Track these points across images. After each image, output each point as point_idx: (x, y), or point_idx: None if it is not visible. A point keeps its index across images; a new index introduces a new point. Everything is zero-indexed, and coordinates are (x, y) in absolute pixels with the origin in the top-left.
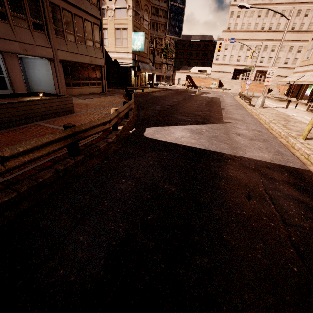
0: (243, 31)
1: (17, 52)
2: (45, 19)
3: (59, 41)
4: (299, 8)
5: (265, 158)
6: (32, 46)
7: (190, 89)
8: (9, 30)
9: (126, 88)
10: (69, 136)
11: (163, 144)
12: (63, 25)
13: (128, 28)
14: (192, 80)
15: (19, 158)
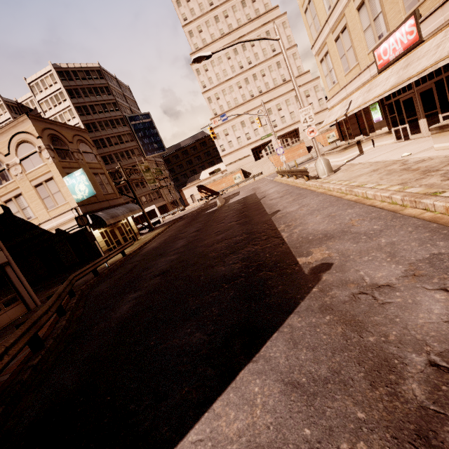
0: (233, 108)
1: None
2: None
3: None
4: (275, 61)
5: None
6: None
7: (210, 201)
8: None
9: (62, 282)
10: None
11: None
12: None
13: (55, 175)
14: (208, 188)
15: None
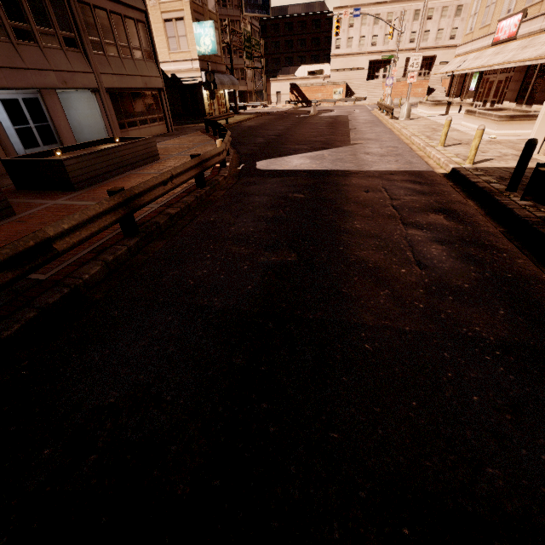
0: None
1: (56, 86)
2: (77, 29)
3: (100, 59)
4: None
5: (392, 168)
6: (70, 74)
7: (299, 108)
8: (40, 55)
9: (205, 119)
10: (199, 165)
11: (282, 172)
12: (99, 33)
13: (186, 17)
14: (302, 92)
15: (177, 179)
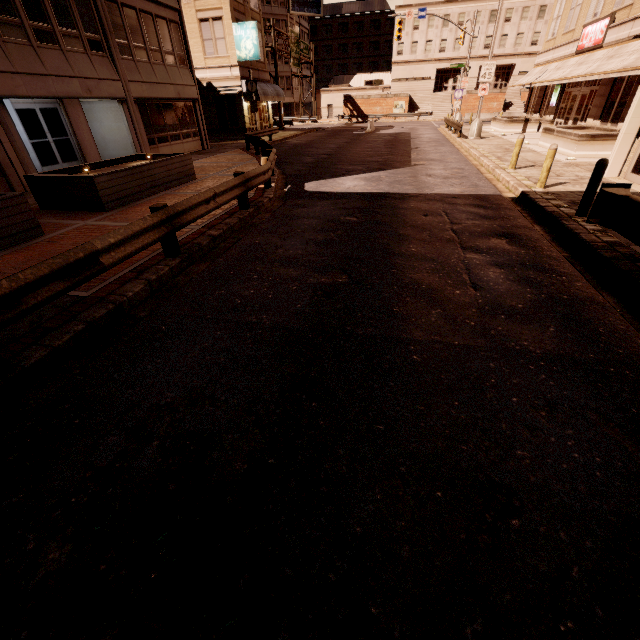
0: None
1: (80, 96)
2: (104, 30)
3: (128, 65)
4: None
5: (455, 191)
6: (95, 81)
7: (354, 124)
8: (62, 60)
9: (246, 135)
10: (242, 184)
11: (333, 194)
12: (127, 35)
13: (225, 16)
14: (357, 105)
15: (220, 198)
